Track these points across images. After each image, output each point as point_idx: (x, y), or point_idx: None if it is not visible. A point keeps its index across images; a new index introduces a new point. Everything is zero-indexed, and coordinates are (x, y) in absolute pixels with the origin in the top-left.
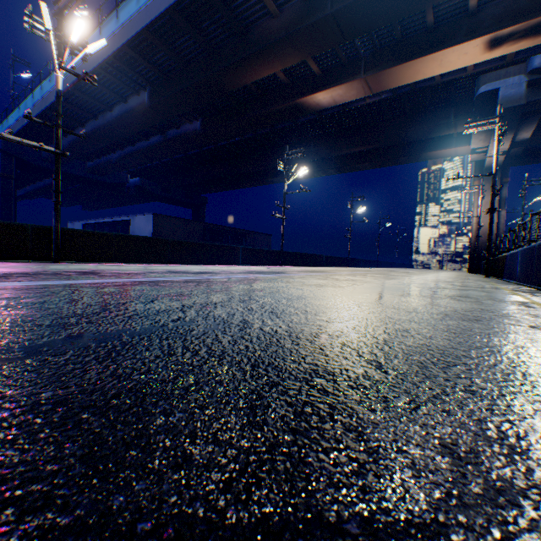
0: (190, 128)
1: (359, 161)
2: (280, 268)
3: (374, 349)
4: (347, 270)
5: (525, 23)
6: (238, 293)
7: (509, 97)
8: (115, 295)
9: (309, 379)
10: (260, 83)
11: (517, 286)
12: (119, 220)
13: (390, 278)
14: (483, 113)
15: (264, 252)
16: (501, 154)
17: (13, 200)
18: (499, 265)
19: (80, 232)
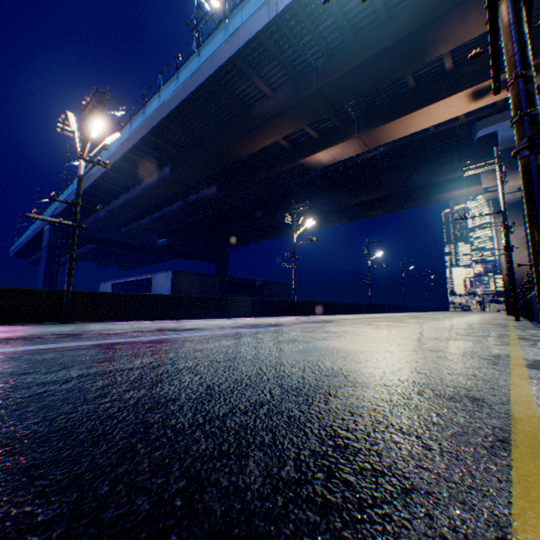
0: (208, 192)
1: (371, 208)
2: (288, 318)
3: (170, 433)
4: (361, 318)
5: (503, 75)
6: (173, 355)
7: (508, 138)
8: (39, 363)
9: (4, 480)
10: (266, 150)
11: (537, 331)
12: (143, 278)
13: (393, 327)
14: (487, 155)
15: (275, 302)
16: (517, 190)
17: (57, 266)
18: (528, 305)
19: (91, 293)
